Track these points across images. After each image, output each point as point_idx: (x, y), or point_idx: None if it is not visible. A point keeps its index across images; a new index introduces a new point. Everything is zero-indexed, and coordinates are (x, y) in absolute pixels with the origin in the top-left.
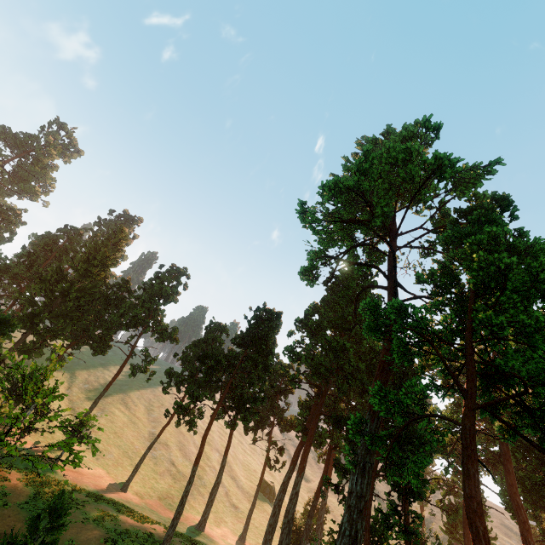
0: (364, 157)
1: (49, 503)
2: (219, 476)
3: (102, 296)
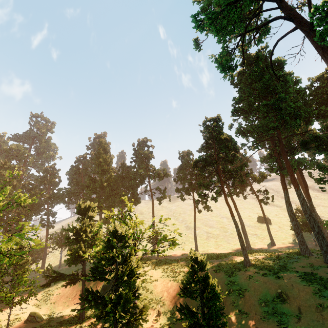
0: None
1: (190, 258)
2: (241, 222)
3: (118, 177)
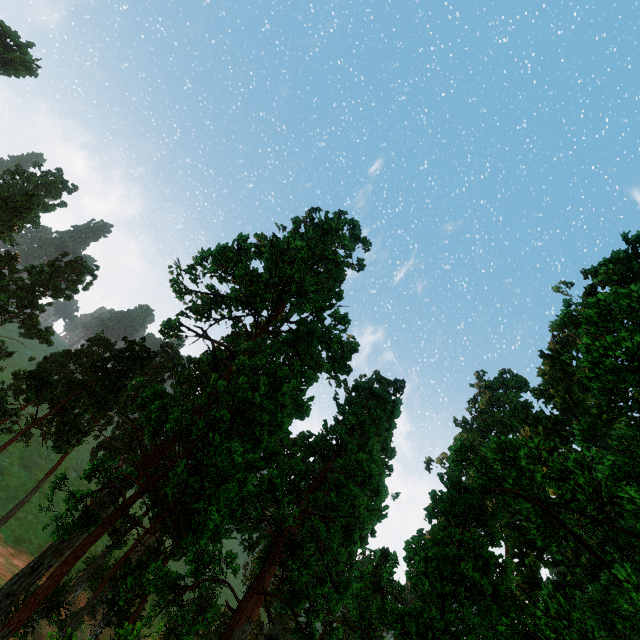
0: (225, 246)
1: None
2: (28, 495)
3: None
